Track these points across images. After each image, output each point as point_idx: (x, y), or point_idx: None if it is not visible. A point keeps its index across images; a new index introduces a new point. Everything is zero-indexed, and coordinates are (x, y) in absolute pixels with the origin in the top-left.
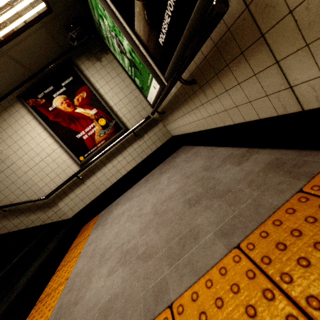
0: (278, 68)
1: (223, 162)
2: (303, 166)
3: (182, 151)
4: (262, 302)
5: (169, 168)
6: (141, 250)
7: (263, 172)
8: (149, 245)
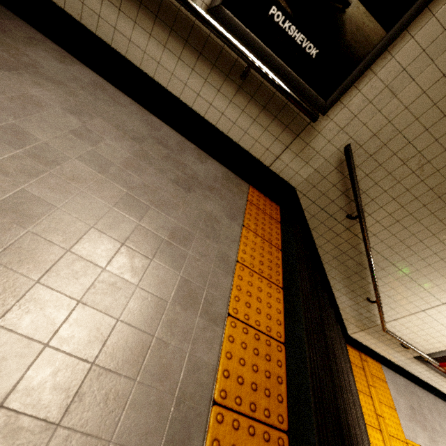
0: (284, 149)
1: (182, 149)
2: (241, 186)
3: (25, 32)
4: (262, 244)
5: (26, 69)
6: (164, 236)
7: (225, 180)
8: (172, 229)
